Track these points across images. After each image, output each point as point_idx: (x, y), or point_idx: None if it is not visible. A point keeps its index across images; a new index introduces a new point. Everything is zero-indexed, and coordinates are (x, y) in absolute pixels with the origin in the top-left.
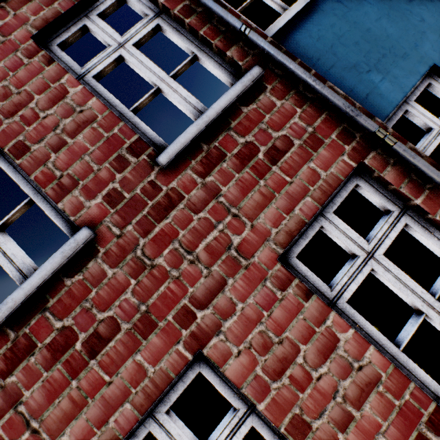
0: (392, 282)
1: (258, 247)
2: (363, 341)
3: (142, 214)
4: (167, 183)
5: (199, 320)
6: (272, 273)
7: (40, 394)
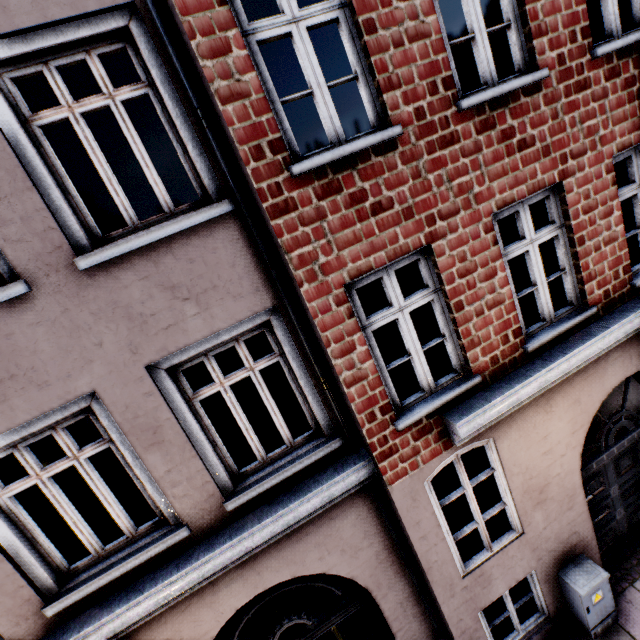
0: (639, 206)
1: (608, 144)
2: (621, 220)
3: (569, 82)
4: (588, 71)
5: (568, 165)
6: (606, 162)
7: (490, 155)
